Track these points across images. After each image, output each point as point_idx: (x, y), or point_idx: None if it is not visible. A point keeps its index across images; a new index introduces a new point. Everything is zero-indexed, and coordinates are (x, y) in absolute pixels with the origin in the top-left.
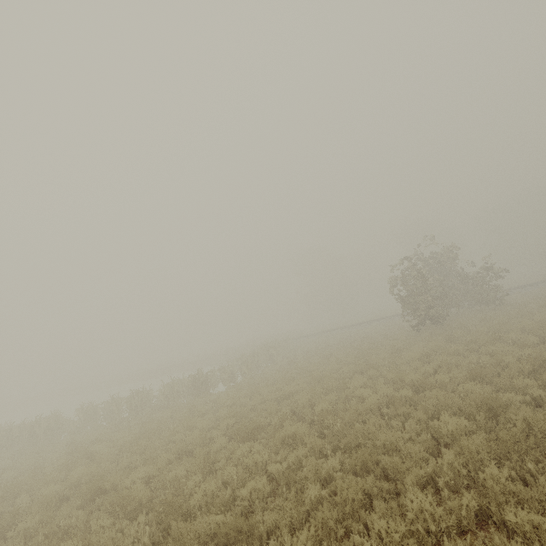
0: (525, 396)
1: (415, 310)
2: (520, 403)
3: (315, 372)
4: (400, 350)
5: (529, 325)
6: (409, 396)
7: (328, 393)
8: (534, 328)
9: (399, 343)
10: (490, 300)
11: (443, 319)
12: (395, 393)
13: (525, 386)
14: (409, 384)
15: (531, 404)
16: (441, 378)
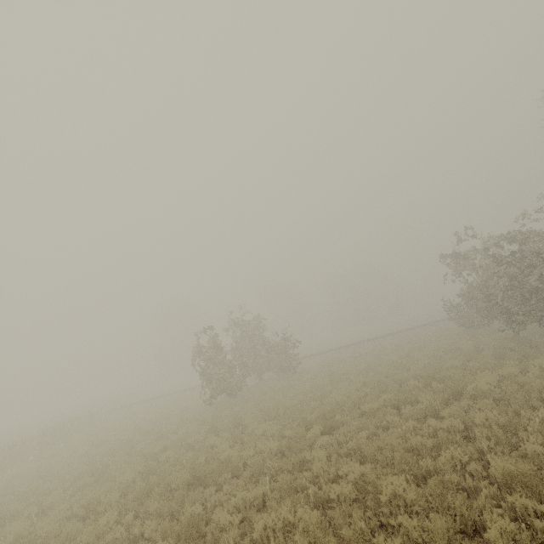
0: (135, 529)
1: (208, 382)
2: (130, 539)
3: (36, 481)
4: (163, 436)
5: (272, 405)
6: (53, 533)
7: (4, 525)
8: (266, 411)
9: (174, 424)
10: (287, 368)
11: (236, 391)
12: (39, 531)
13: (155, 511)
14: (88, 505)
15: (139, 539)
16: (111, 497)
